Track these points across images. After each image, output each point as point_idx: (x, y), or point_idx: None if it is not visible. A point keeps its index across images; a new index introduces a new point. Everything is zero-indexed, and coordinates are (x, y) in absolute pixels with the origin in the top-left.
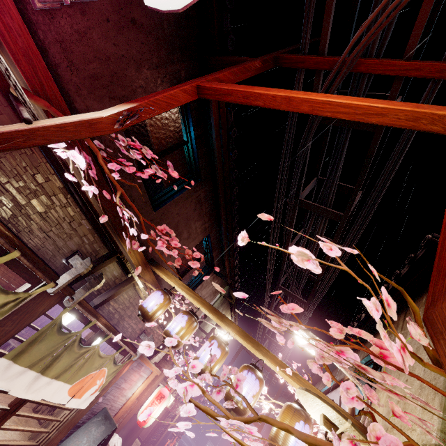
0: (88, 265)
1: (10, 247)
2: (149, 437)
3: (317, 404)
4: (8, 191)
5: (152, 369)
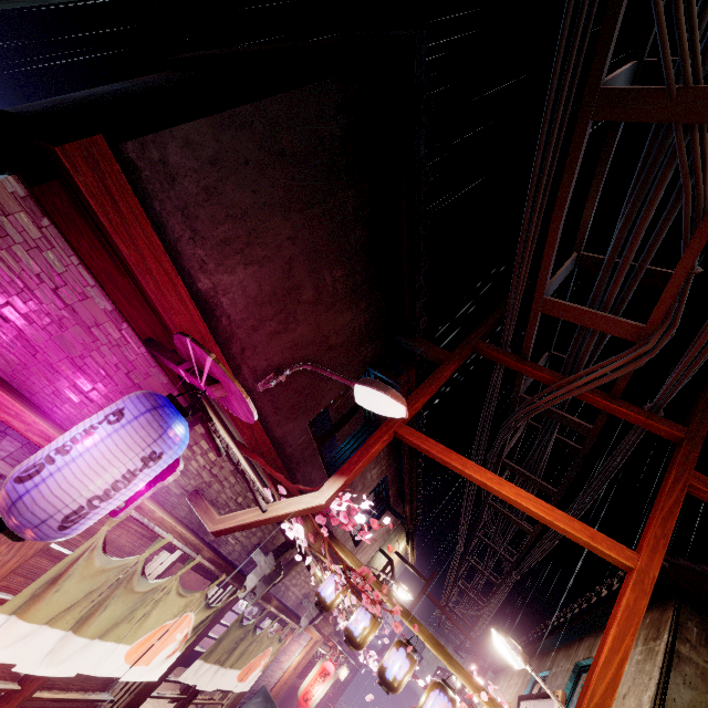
0: (273, 563)
1: (221, 572)
2: None
3: None
4: None
5: (313, 636)
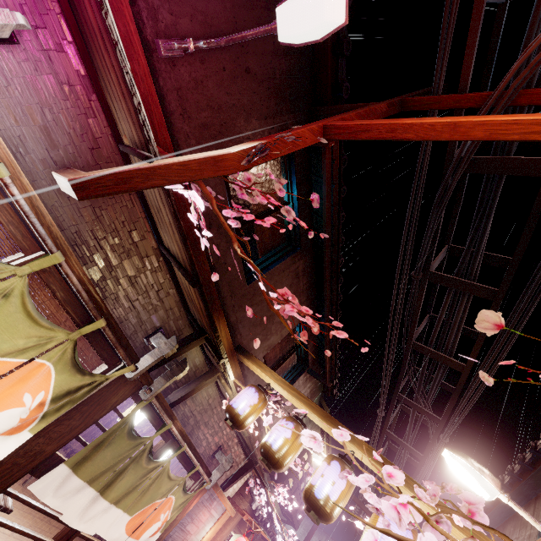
0: (174, 345)
1: (98, 313)
2: None
3: None
4: (103, 249)
5: (226, 507)
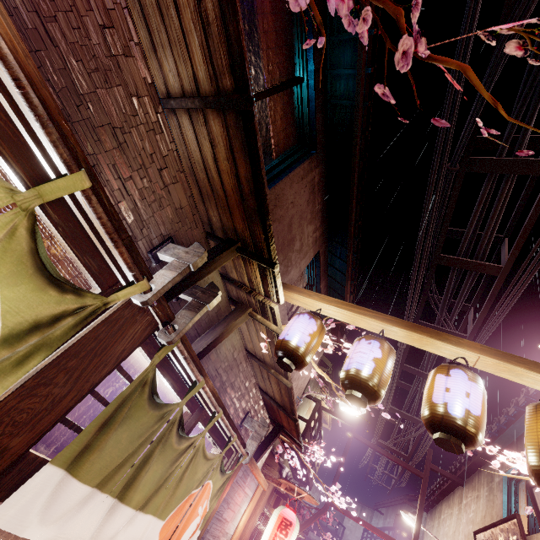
0: (201, 251)
1: (71, 158)
2: None
3: None
4: (55, 46)
5: (260, 481)
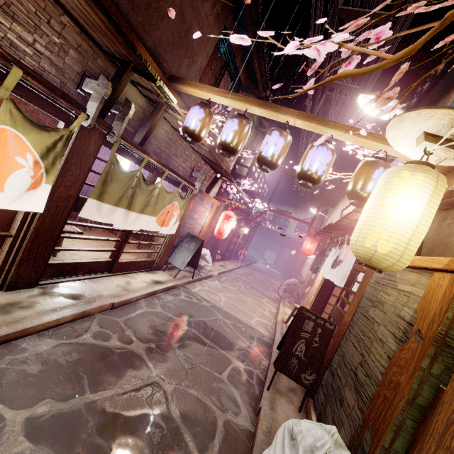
0: (106, 83)
1: (4, 61)
2: (226, 251)
3: (419, 123)
4: None
5: (213, 201)
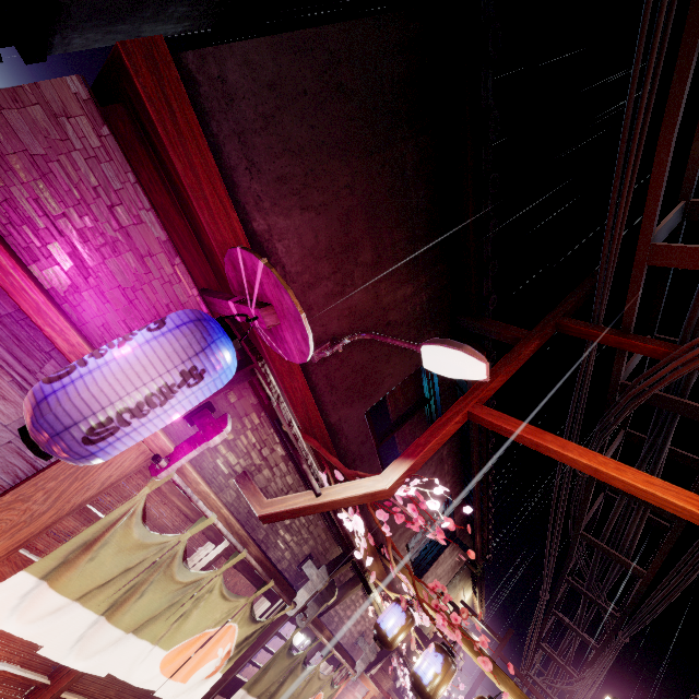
0: (326, 578)
1: (268, 577)
2: None
3: None
4: None
5: (370, 688)
